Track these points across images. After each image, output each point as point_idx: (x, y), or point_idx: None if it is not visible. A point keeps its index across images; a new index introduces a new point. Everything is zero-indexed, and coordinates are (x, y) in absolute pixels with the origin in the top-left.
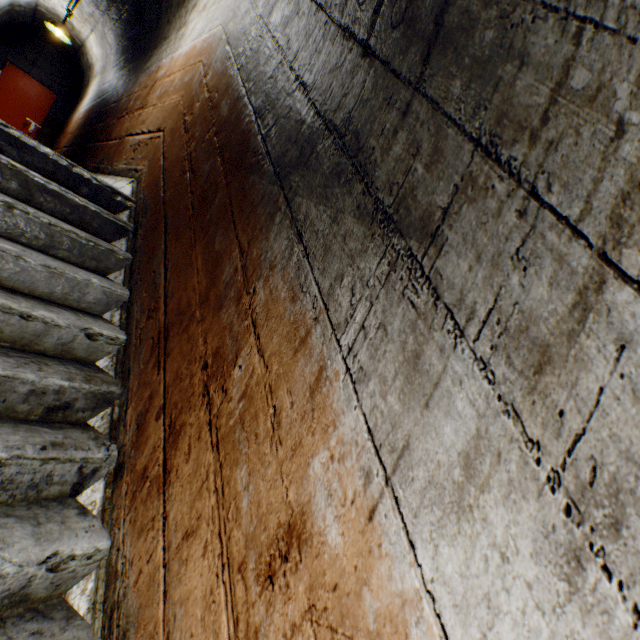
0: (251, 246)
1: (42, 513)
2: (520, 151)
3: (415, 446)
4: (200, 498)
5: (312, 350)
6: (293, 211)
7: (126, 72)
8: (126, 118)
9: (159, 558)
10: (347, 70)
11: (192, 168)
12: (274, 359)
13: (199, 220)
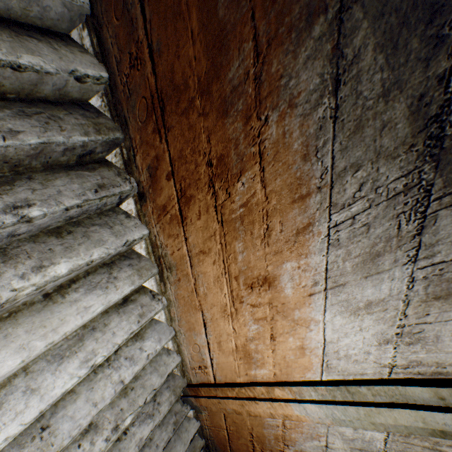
0: (271, 51)
1: (109, 220)
2: None
3: (347, 287)
4: (210, 242)
5: (307, 209)
6: (343, 32)
7: None
8: None
9: (185, 252)
10: None
11: None
12: (274, 196)
13: None
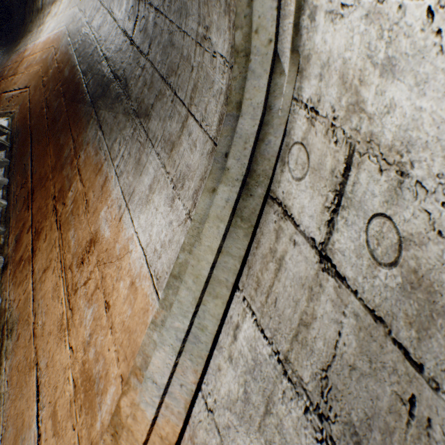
0: (79, 137)
1: None
2: (173, 79)
3: (136, 190)
4: (52, 253)
5: (103, 172)
6: (98, 117)
7: (1, 53)
8: (2, 82)
9: (30, 288)
10: (124, 51)
11: (48, 106)
12: (87, 181)
13: (52, 131)
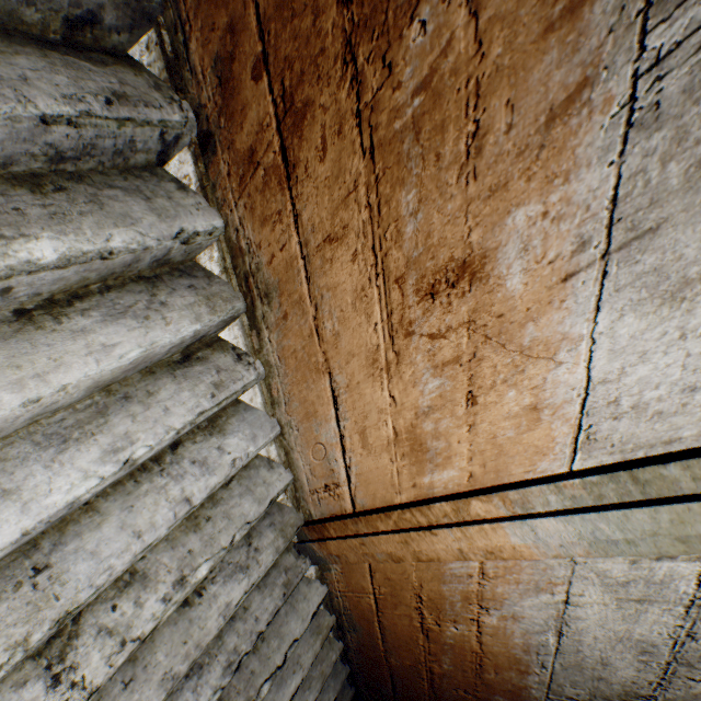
0: None
1: (143, 187)
2: None
3: (664, 234)
4: (345, 209)
5: (582, 39)
6: None
7: None
8: None
9: (295, 251)
10: None
11: None
12: (498, 32)
13: None
